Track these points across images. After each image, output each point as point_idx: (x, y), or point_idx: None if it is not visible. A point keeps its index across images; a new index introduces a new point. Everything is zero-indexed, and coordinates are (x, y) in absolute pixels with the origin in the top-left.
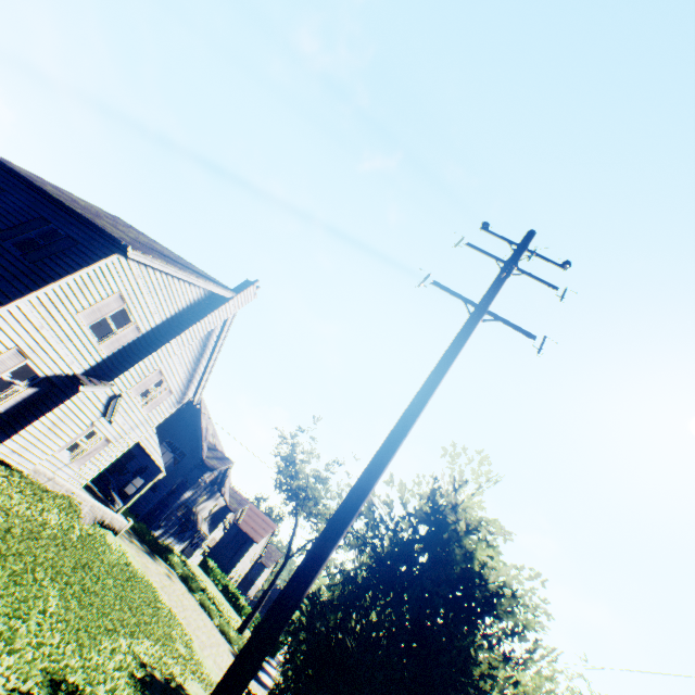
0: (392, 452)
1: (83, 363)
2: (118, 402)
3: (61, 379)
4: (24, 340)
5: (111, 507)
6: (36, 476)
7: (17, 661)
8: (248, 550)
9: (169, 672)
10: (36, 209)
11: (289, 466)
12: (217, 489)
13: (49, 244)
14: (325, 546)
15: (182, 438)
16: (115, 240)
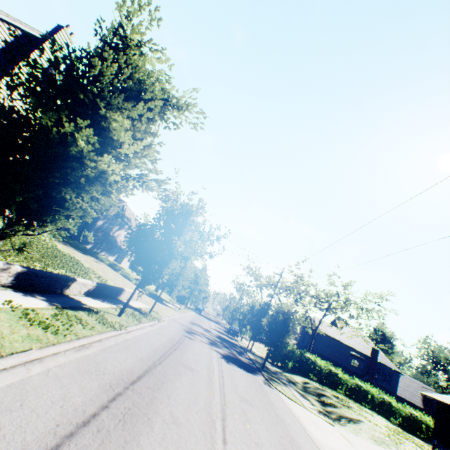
0: None
1: None
2: None
3: None
4: None
5: None
6: None
7: None
8: None
9: None
10: None
11: (166, 203)
12: (124, 223)
13: None
14: None
15: None
16: None
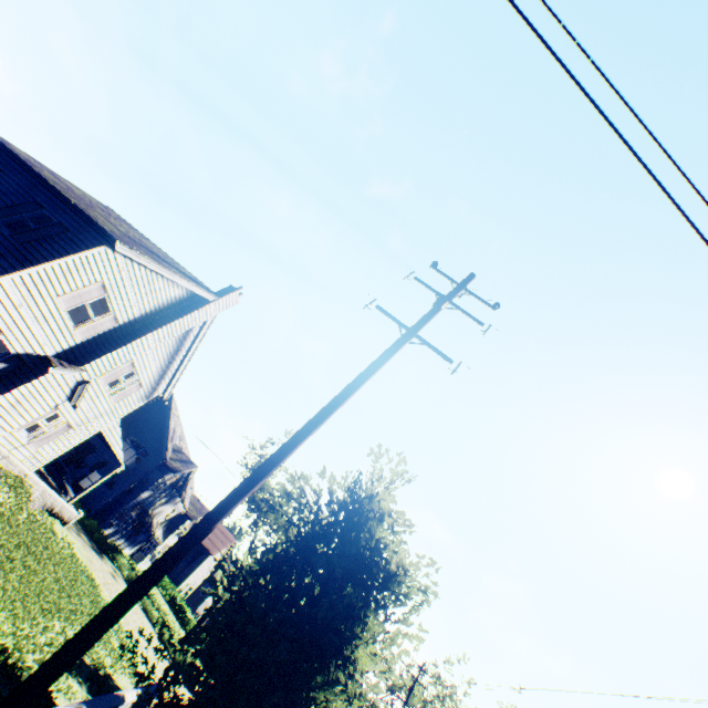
0: (307, 434)
1: (56, 345)
2: (86, 388)
3: (32, 358)
4: (1, 316)
5: (63, 497)
6: None
7: None
8: (202, 561)
9: (100, 661)
10: (31, 192)
11: None
12: (178, 493)
13: (39, 228)
14: (237, 495)
15: (148, 436)
16: (105, 233)
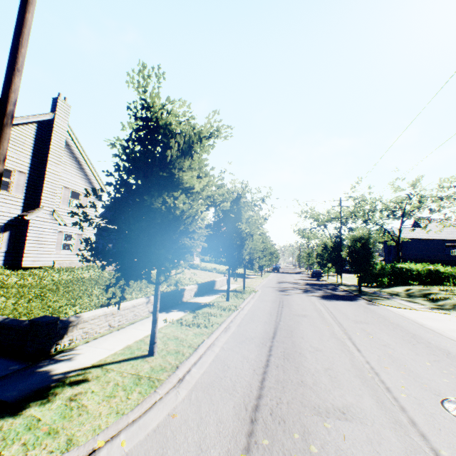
0: (9, 84)
1: (15, 208)
2: (57, 214)
3: (15, 221)
4: None
5: None
6: (62, 266)
7: (80, 307)
8: None
9: None
10: None
11: None
12: None
13: None
14: None
15: None
16: None
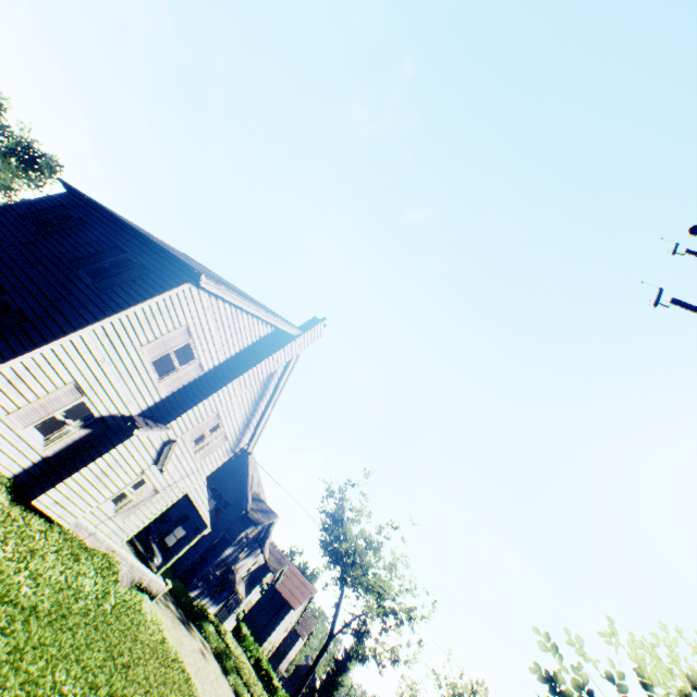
0: None
1: (140, 402)
2: (172, 448)
3: (116, 420)
4: (83, 374)
5: (150, 564)
6: (76, 530)
7: None
8: (284, 617)
9: None
10: (113, 239)
11: (336, 524)
12: (258, 544)
13: (121, 273)
14: None
15: (227, 485)
16: (189, 268)
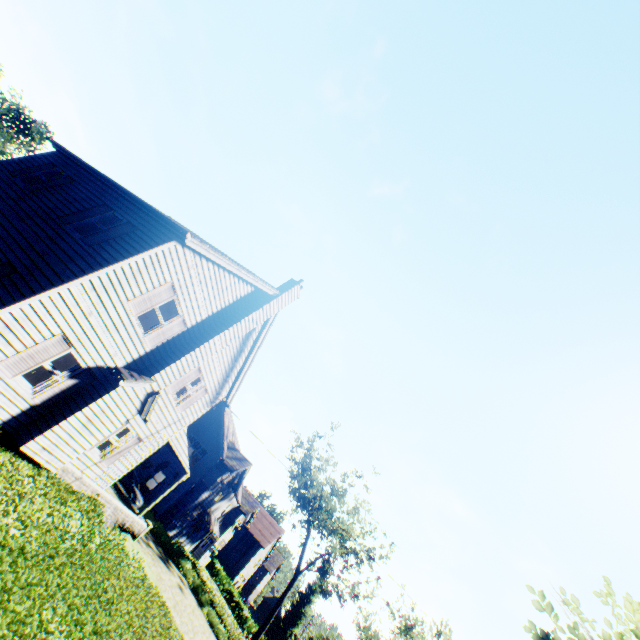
0: None
1: (126, 355)
2: (156, 399)
3: (102, 371)
4: (70, 326)
5: (132, 506)
6: (63, 474)
7: None
8: (254, 554)
9: None
10: (101, 197)
11: (304, 472)
12: (232, 489)
13: (109, 229)
14: None
15: (205, 434)
16: (174, 226)
